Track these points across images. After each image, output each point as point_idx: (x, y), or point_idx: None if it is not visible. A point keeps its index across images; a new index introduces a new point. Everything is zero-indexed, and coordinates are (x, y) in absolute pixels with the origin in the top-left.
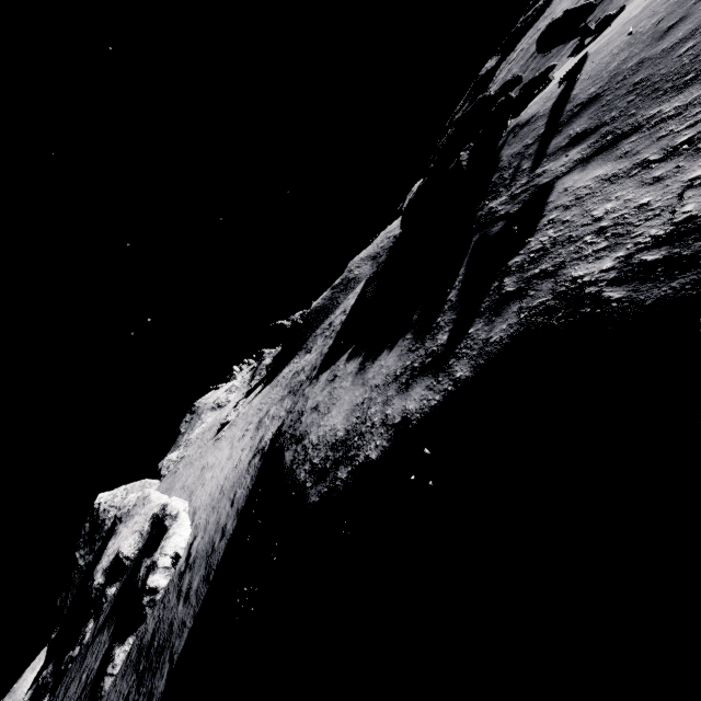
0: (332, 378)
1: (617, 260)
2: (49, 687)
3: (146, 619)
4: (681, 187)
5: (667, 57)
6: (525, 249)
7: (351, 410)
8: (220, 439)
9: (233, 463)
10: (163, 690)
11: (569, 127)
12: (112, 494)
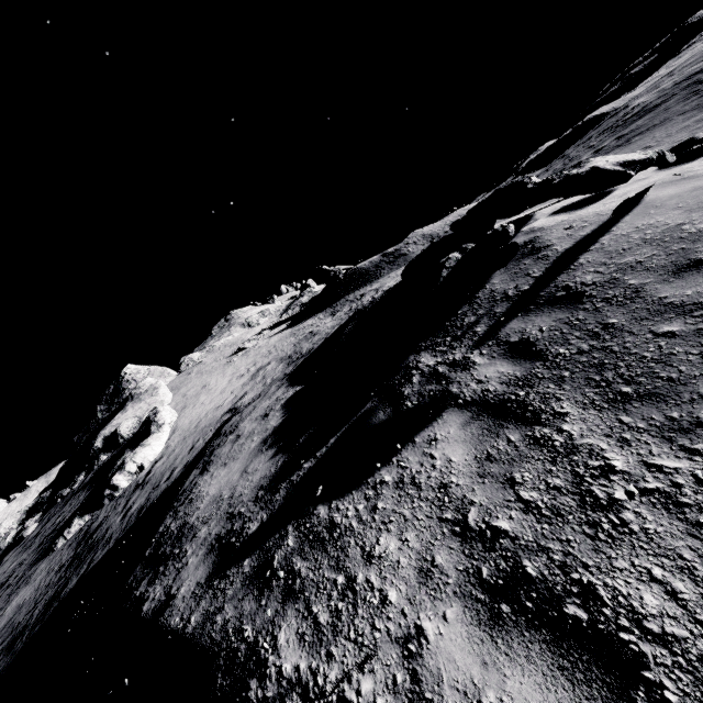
0: (267, 412)
1: (294, 671)
2: (44, 507)
3: (103, 507)
4: (406, 630)
5: (651, 319)
6: (337, 503)
7: (217, 495)
8: (230, 364)
9: (219, 402)
10: (71, 589)
11: (534, 316)
12: (137, 369)
